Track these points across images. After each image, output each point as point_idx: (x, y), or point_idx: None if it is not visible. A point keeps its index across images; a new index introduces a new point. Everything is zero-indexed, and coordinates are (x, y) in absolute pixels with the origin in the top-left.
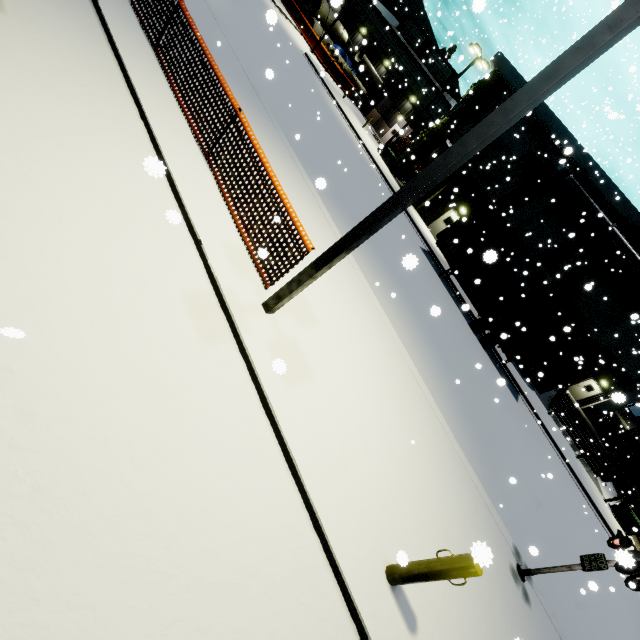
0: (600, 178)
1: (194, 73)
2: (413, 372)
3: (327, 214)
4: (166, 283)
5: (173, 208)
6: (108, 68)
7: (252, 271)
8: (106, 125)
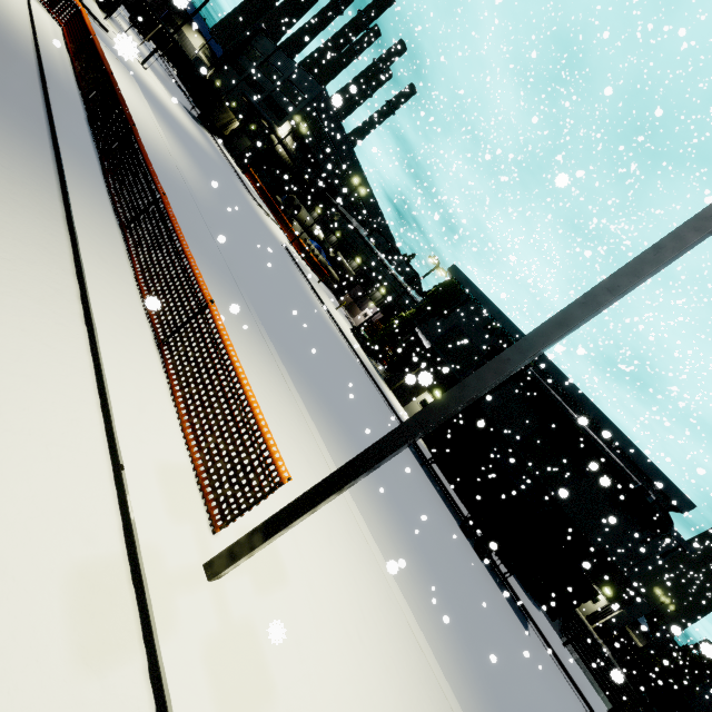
0: (555, 372)
1: (164, 258)
2: (413, 630)
3: (302, 405)
4: (38, 555)
5: (92, 416)
6: (54, 243)
7: (196, 505)
8: (23, 307)
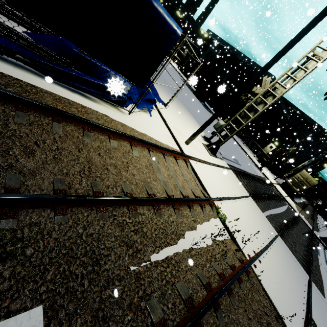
0: (237, 52)
1: None
2: None
3: None
4: None
5: None
6: None
7: None
8: None
